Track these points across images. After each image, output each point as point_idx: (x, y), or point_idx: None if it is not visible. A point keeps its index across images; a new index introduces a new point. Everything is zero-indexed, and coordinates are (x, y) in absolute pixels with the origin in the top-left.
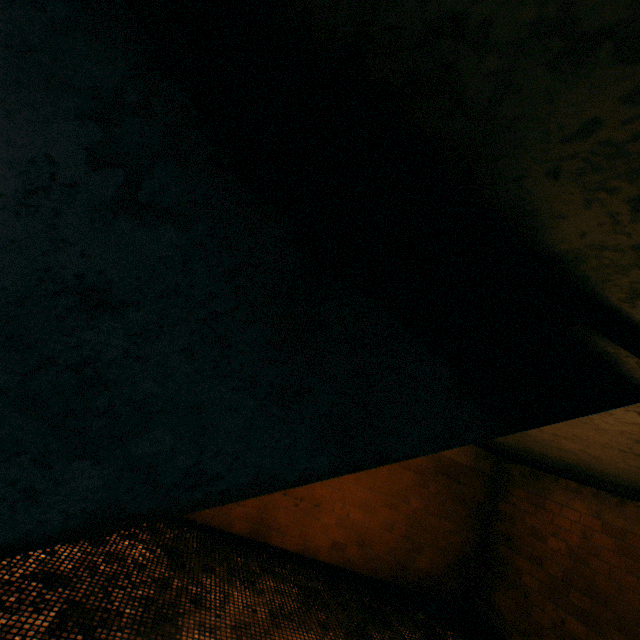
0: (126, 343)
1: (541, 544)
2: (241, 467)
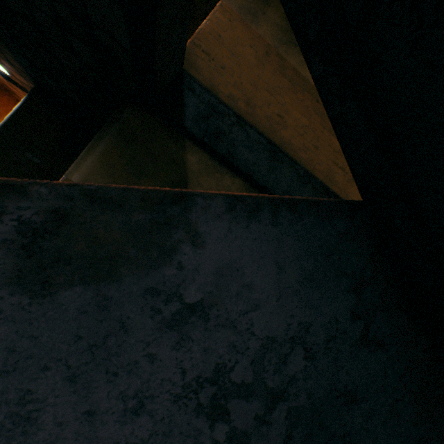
0: (361, 421)
1: None
2: None
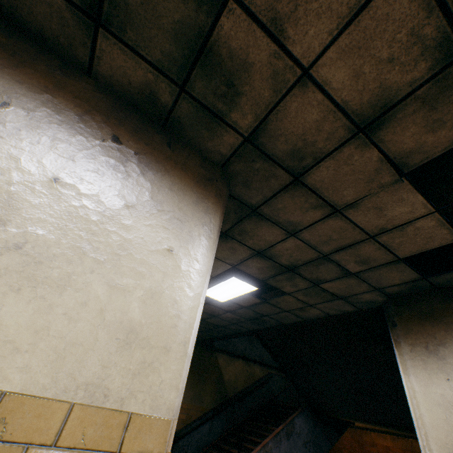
0: (319, 440)
1: (341, 452)
2: (327, 448)
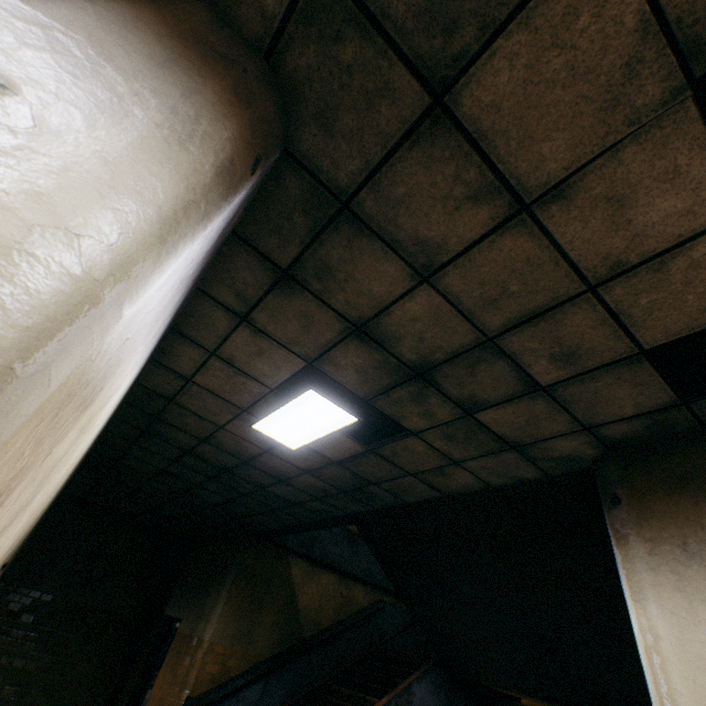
0: None
1: None
2: None
